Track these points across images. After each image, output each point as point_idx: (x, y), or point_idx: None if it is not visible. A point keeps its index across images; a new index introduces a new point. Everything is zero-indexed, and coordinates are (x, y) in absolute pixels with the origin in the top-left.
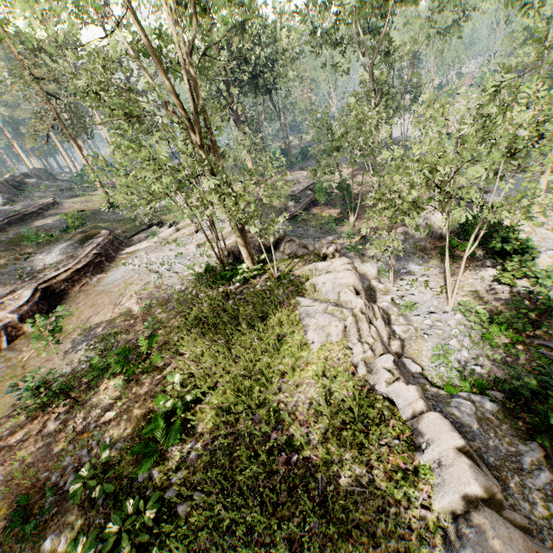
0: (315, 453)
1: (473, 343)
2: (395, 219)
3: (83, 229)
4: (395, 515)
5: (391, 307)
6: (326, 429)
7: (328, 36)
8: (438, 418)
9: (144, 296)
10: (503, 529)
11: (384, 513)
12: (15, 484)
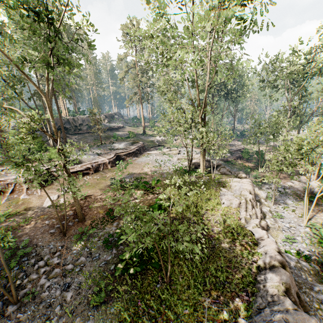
0: (214, 235)
1: (311, 242)
2: (279, 167)
3: (133, 139)
4: (240, 259)
5: (268, 212)
6: (220, 230)
7: (270, 83)
8: (271, 240)
9: (153, 170)
10: (283, 271)
11: (236, 258)
12: (106, 207)
